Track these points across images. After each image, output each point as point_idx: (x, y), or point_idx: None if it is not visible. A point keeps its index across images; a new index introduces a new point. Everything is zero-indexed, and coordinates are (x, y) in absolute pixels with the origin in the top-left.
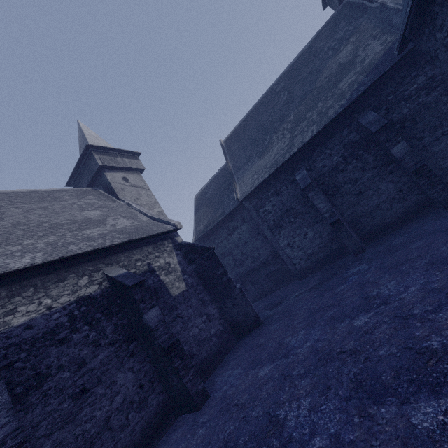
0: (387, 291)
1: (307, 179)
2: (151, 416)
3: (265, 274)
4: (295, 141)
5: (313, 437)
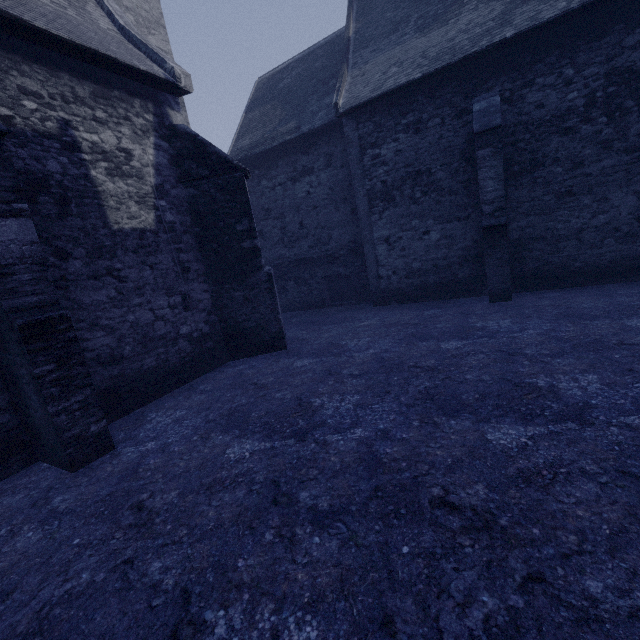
0: (579, 391)
1: (495, 116)
2: None
3: (324, 275)
4: (519, 13)
5: None
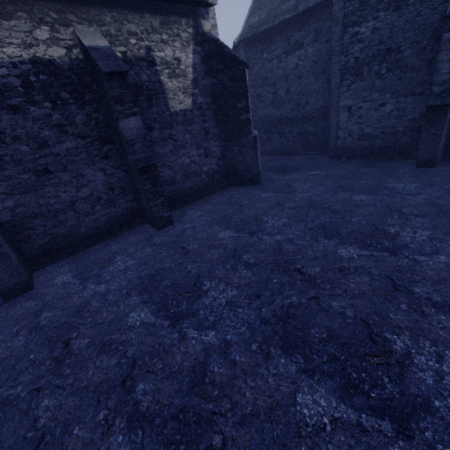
0: (409, 239)
1: None
2: (118, 215)
3: (299, 131)
4: None
5: (212, 328)
